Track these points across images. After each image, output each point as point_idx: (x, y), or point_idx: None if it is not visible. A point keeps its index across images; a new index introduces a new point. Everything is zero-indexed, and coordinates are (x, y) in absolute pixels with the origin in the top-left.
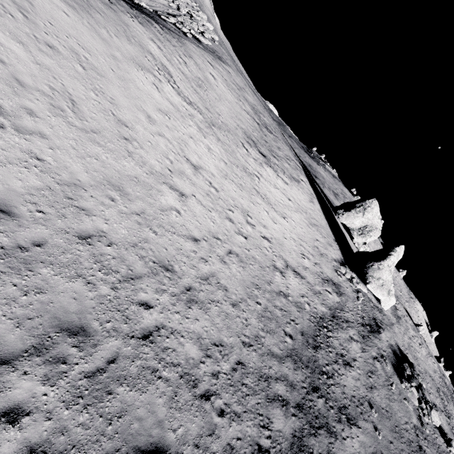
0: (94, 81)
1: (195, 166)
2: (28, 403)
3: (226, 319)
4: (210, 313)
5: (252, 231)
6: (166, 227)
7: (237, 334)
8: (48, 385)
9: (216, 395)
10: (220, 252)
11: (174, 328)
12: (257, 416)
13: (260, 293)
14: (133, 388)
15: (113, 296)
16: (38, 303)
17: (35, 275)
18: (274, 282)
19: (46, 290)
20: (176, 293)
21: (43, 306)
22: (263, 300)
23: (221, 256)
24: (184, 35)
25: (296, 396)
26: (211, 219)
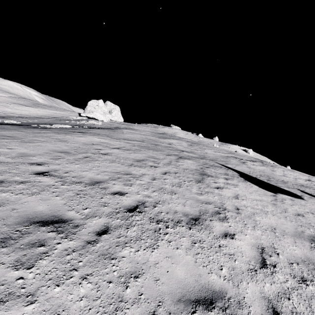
0: None
1: None
2: None
3: None
4: None
5: None
6: None
7: None
8: None
9: None
10: None
11: None
12: None
13: None
14: None
15: None
16: None
17: None
18: None
19: None
20: None
21: None
22: None
23: None
24: None
25: None
26: None
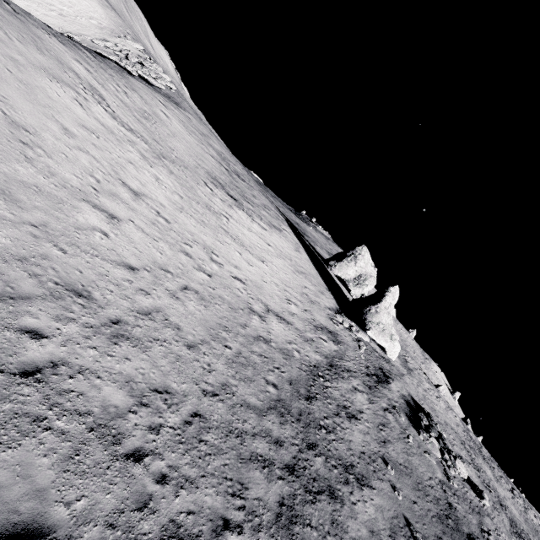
0: None
1: (135, 192)
2: None
3: (177, 362)
4: (150, 353)
5: (219, 270)
6: (83, 247)
7: (195, 381)
8: None
9: (153, 455)
10: (171, 286)
11: (86, 367)
12: (222, 481)
13: (231, 336)
14: None
15: None
16: None
17: None
18: (251, 326)
19: None
20: (93, 324)
21: None
22: (235, 344)
23: (172, 291)
24: (128, 74)
25: (285, 455)
26: (157, 249)
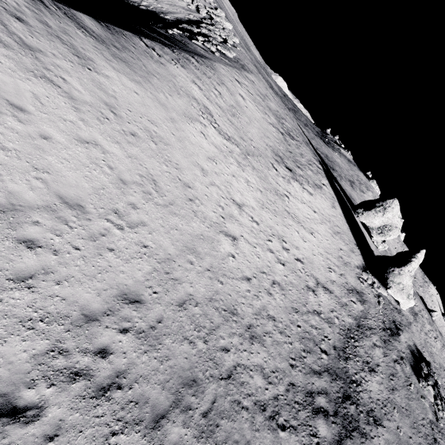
0: (163, 152)
1: (239, 205)
2: (179, 442)
3: (277, 347)
4: (266, 345)
5: (288, 256)
6: (227, 274)
7: (286, 358)
8: (186, 427)
9: (278, 414)
10: (266, 285)
11: (245, 364)
12: (307, 427)
13: (299, 316)
14: (229, 419)
15: (205, 349)
16: (169, 368)
17: (163, 347)
18: (309, 302)
19: (171, 356)
20: (241, 333)
21: (172, 370)
22: (302, 322)
23: (267, 288)
24: (211, 52)
25: (334, 405)
26: (256, 255)
